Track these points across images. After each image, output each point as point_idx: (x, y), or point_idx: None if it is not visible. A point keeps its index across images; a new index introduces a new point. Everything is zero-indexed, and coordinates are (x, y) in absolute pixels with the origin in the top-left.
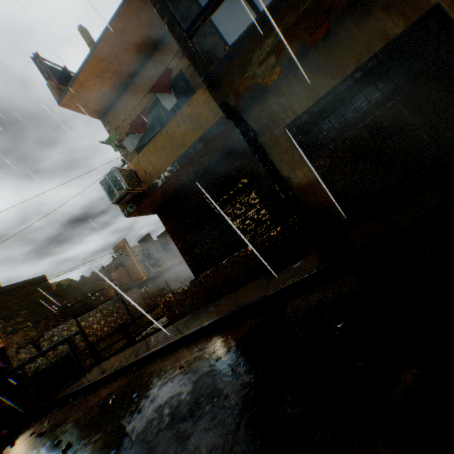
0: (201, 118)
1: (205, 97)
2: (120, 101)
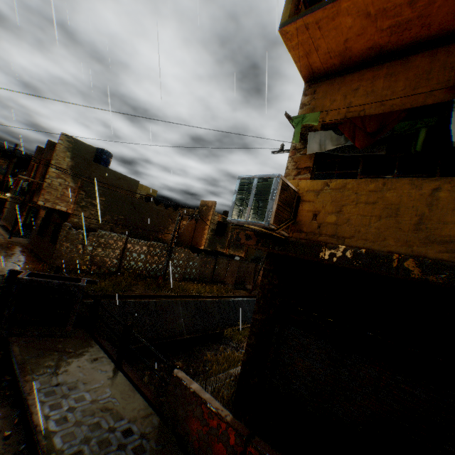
0: None
1: None
2: (357, 74)
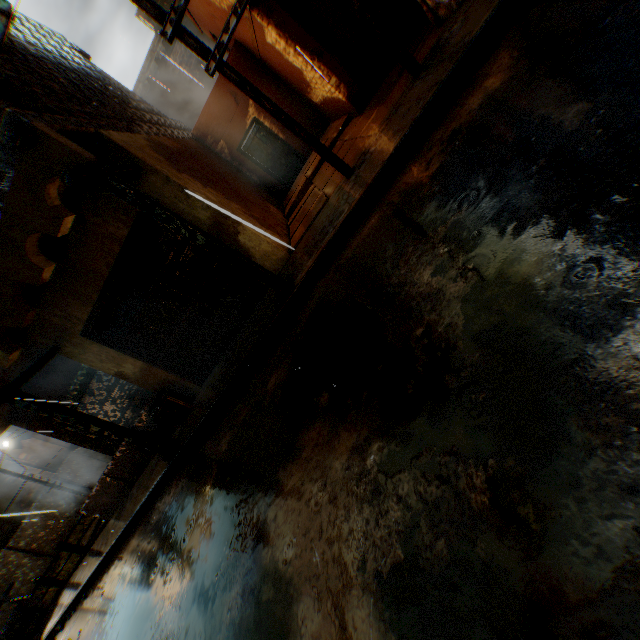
0: None
1: None
2: None
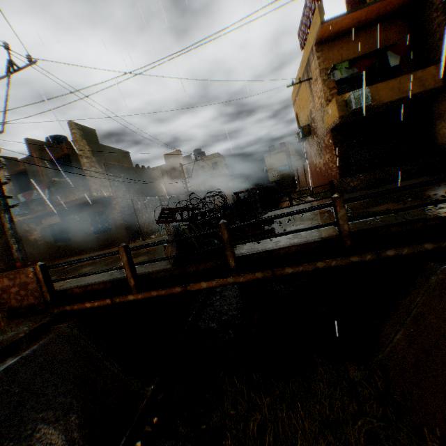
0: (425, 83)
1: (433, 72)
2: (340, 41)
